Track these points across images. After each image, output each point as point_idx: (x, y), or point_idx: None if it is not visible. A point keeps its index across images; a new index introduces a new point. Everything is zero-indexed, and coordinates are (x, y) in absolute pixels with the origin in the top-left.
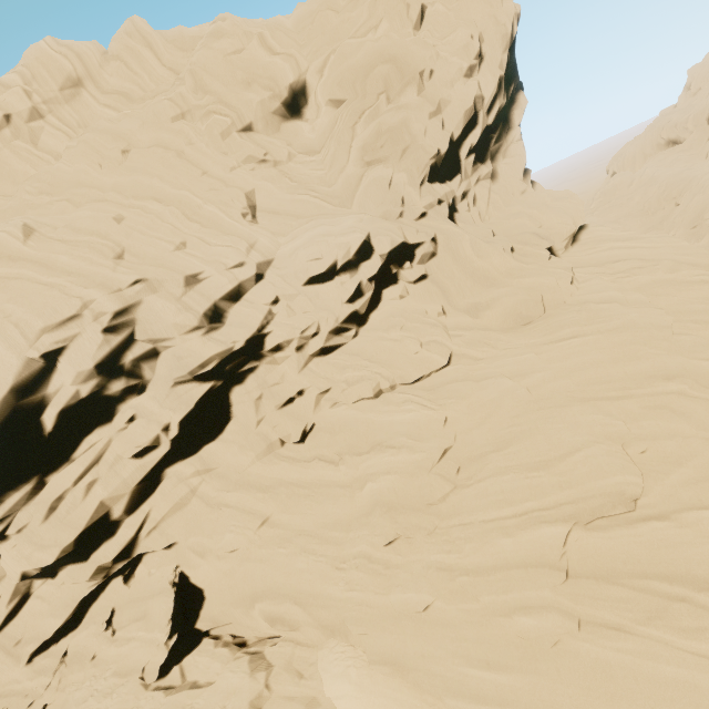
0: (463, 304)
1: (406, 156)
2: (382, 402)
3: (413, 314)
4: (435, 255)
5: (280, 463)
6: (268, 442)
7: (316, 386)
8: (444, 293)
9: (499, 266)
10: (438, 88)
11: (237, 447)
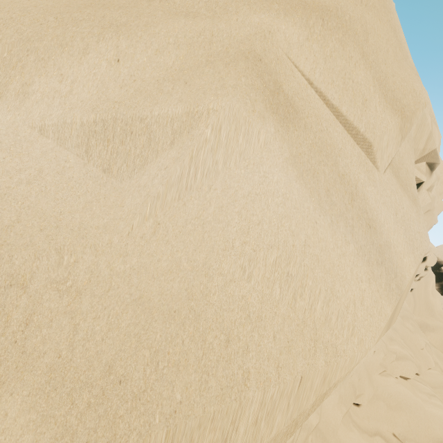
0: (418, 319)
1: (427, 214)
2: (414, 386)
3: (410, 313)
4: (419, 279)
5: (354, 430)
6: (355, 399)
7: (382, 348)
8: (414, 306)
9: (437, 305)
10: (437, 192)
11: (338, 395)
